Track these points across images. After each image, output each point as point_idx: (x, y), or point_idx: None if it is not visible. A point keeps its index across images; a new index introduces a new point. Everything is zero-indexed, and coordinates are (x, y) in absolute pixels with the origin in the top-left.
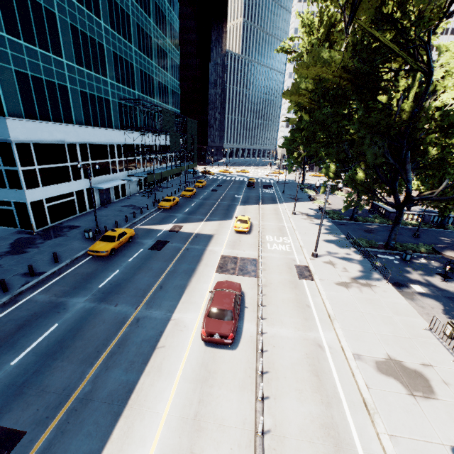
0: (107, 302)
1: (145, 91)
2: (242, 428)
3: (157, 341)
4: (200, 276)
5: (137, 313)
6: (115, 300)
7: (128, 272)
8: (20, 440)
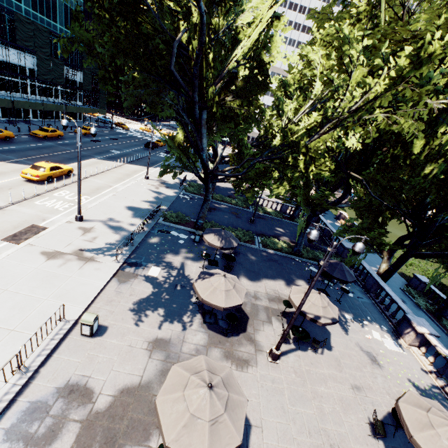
0: None
1: None
2: None
3: None
4: None
5: None
6: None
7: None
8: None
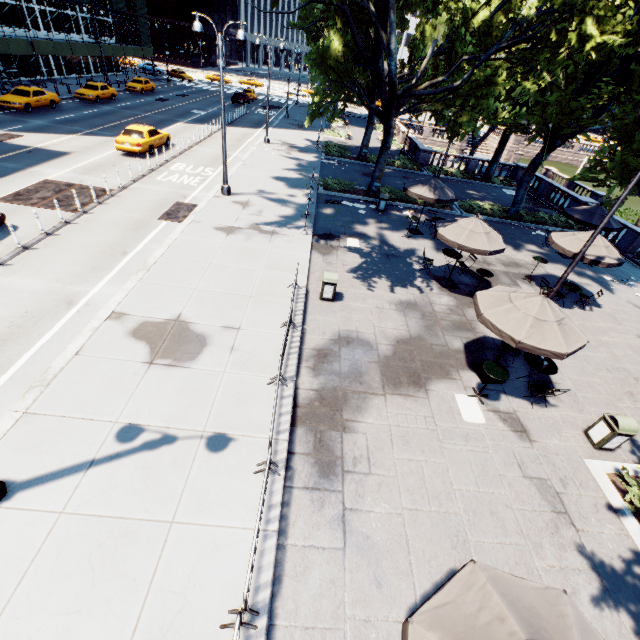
0: None
1: None
2: None
3: None
4: None
5: None
6: None
7: None
8: None
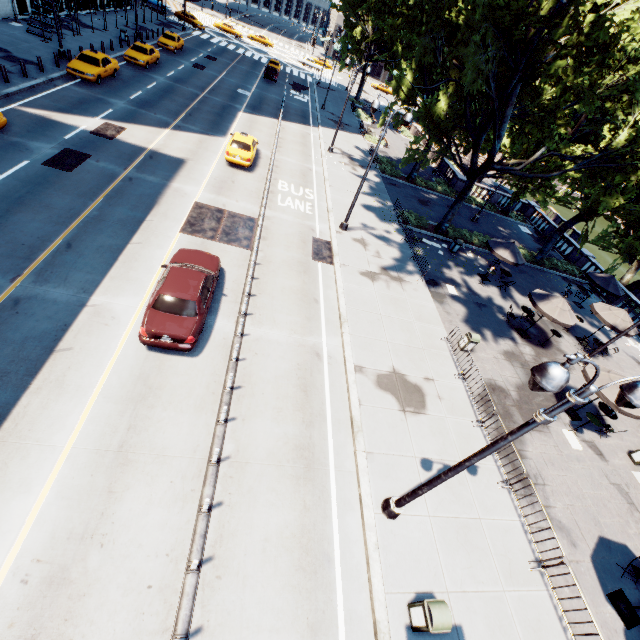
0: None
1: None
2: (192, 457)
3: (58, 340)
4: (151, 234)
5: (16, 290)
6: None
7: None
8: None
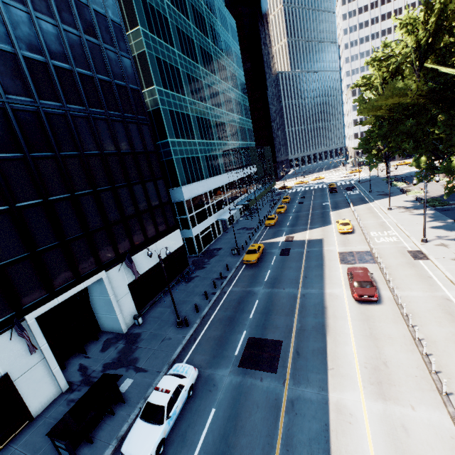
0: (277, 288)
1: (233, 138)
2: (404, 338)
3: (324, 304)
4: (329, 267)
5: (301, 292)
6: (281, 286)
7: (276, 271)
8: (282, 343)
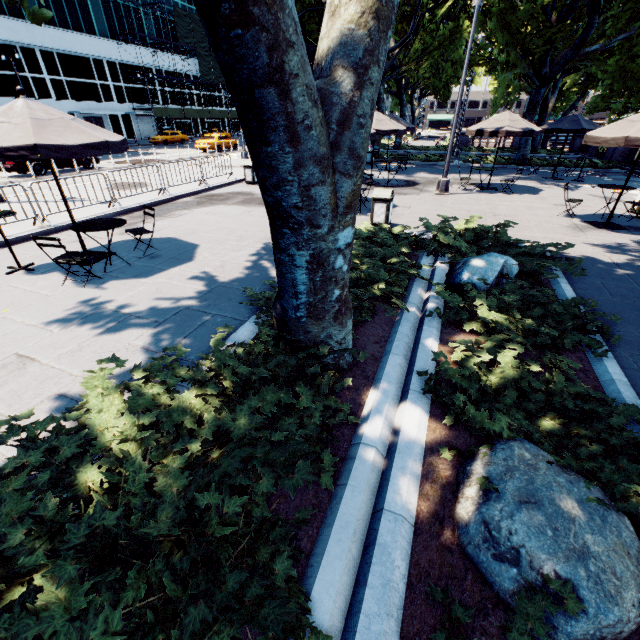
0: None
1: None
2: None
3: None
4: None
5: None
6: None
7: None
8: None
